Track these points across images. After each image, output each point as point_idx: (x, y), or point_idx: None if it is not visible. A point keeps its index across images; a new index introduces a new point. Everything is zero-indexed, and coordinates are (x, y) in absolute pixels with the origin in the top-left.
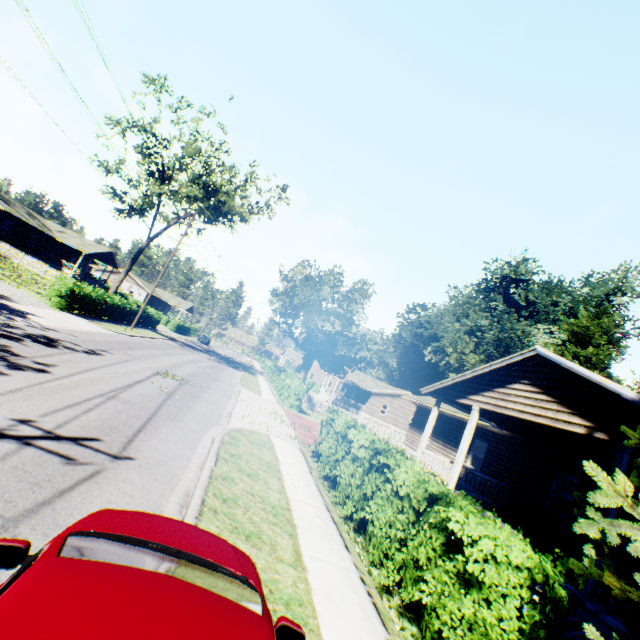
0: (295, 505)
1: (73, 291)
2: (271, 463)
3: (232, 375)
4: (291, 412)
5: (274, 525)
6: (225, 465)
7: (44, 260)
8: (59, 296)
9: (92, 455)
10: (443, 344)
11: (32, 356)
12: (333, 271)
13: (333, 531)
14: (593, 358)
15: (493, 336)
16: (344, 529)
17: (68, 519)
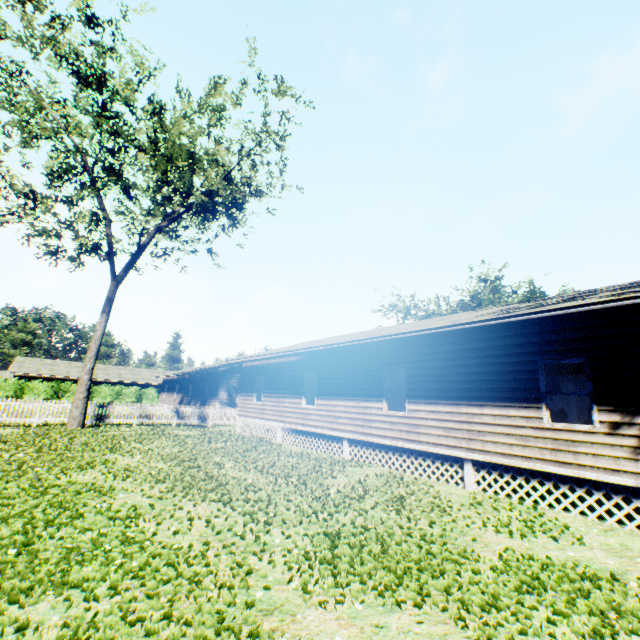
0: None
1: None
2: None
3: None
4: None
5: None
6: None
7: None
8: None
9: None
10: None
11: None
12: None
13: None
14: None
15: None
16: None
17: None
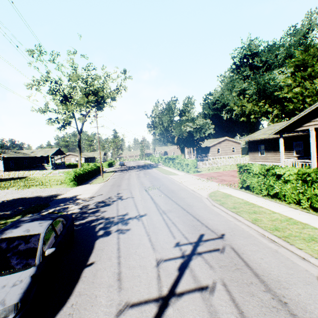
0: (287, 215)
1: (75, 176)
2: (245, 202)
3: (155, 173)
4: (196, 174)
5: (305, 229)
6: (243, 214)
7: (35, 168)
8: (71, 181)
9: (216, 243)
10: (229, 107)
11: (116, 214)
12: (171, 100)
13: (315, 217)
14: (312, 73)
15: (252, 90)
16: (315, 213)
17: (273, 276)
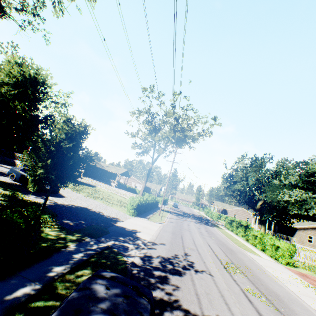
0: None
1: (137, 204)
2: None
3: (220, 235)
4: (293, 270)
5: None
6: None
7: (103, 181)
8: (132, 208)
9: None
10: None
11: (199, 308)
12: (263, 157)
13: None
14: None
15: None
16: None
17: None
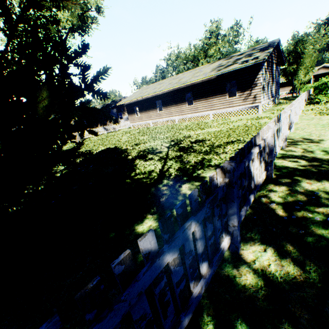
0: None
1: None
2: None
3: None
4: None
5: None
6: None
7: None
8: None
9: None
10: None
11: None
12: None
13: None
14: None
15: None
16: None
17: None
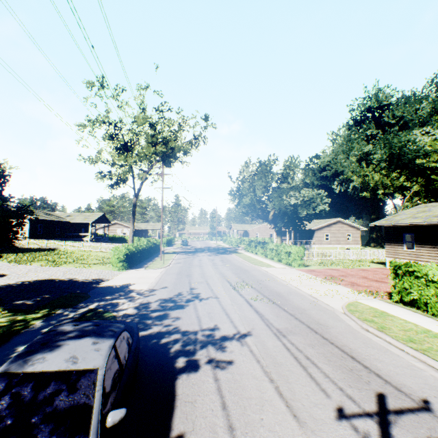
0: None
1: (126, 254)
2: (424, 331)
3: (237, 260)
4: (304, 270)
5: None
6: None
7: (69, 238)
8: (120, 261)
9: (424, 422)
10: (345, 176)
11: (198, 326)
12: (268, 160)
13: None
14: None
15: (379, 154)
16: None
17: None
